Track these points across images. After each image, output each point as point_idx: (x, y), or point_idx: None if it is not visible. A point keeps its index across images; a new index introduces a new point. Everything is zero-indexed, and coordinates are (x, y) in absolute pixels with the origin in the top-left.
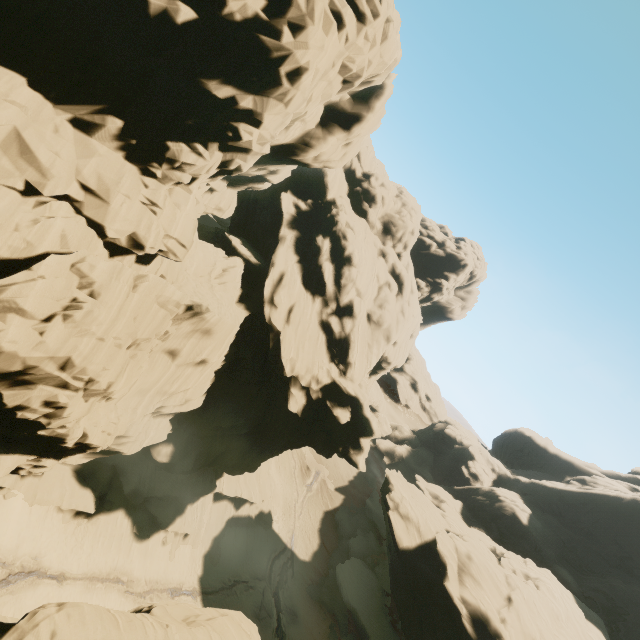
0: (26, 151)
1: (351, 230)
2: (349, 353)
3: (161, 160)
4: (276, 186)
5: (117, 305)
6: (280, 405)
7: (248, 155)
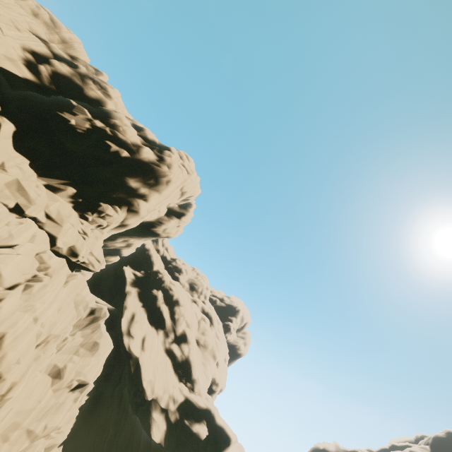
0: (21, 189)
1: (174, 285)
2: (192, 371)
3: (94, 211)
4: (118, 264)
5: (57, 290)
6: (137, 448)
7: (140, 216)
